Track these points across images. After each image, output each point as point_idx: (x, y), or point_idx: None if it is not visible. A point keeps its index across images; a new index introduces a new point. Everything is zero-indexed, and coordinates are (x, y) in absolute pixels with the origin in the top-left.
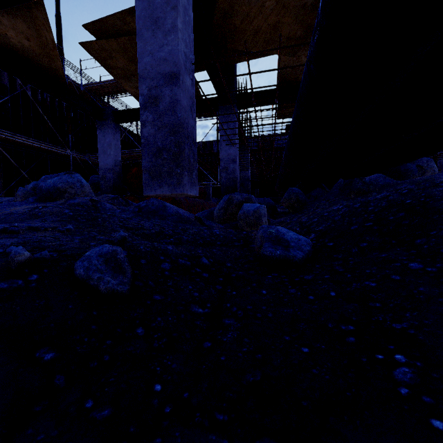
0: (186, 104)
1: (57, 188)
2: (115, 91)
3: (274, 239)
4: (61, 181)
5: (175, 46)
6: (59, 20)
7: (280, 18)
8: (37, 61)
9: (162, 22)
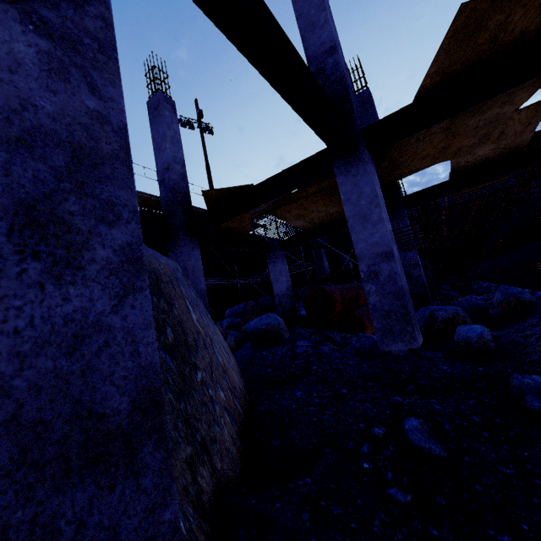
0: (400, 270)
1: (261, 330)
2: (264, 212)
3: (535, 390)
4: (262, 322)
5: (384, 232)
6: (208, 168)
7: (450, 141)
8: (233, 231)
9: (369, 217)
